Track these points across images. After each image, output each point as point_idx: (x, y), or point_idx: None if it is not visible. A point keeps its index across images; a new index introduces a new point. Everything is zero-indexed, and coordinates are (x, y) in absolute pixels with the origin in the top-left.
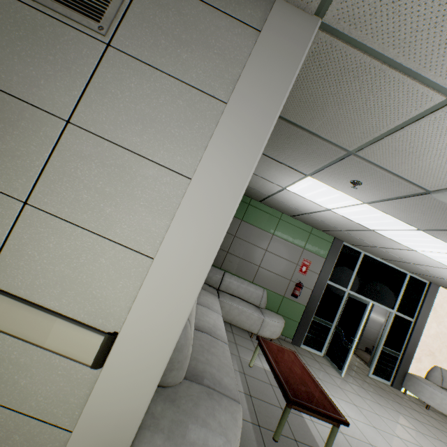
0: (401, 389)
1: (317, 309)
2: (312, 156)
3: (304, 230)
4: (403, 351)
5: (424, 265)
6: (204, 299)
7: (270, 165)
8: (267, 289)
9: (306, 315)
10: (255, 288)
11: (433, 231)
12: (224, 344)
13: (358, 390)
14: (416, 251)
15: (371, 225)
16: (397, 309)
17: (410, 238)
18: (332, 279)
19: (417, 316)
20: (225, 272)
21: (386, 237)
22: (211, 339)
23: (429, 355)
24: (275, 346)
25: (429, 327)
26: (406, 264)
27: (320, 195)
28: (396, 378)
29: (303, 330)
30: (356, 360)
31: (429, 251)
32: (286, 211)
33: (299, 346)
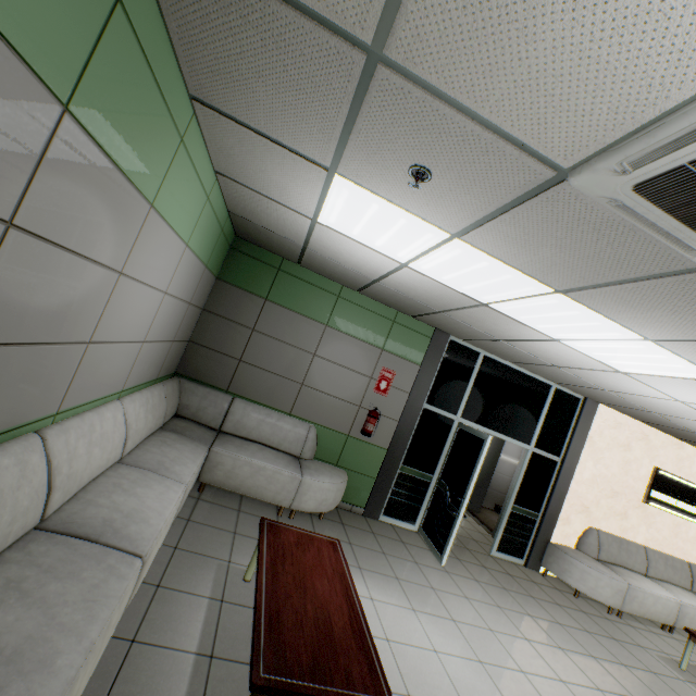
0: (540, 569)
1: (407, 454)
2: (309, 96)
3: (382, 316)
4: (544, 510)
5: (575, 367)
6: (158, 452)
7: (256, 151)
8: (317, 424)
9: (389, 465)
10: (294, 423)
11: (581, 292)
12: (126, 560)
13: (467, 586)
14: (559, 342)
15: (481, 294)
16: (535, 444)
17: (546, 314)
18: (431, 400)
19: (565, 452)
20: (236, 398)
21: (509, 318)
22: (84, 552)
23: (581, 511)
24: (295, 537)
25: (582, 469)
26: (548, 368)
27: (377, 227)
28: (532, 553)
29: (383, 491)
30: (476, 529)
31: (579, 340)
32: (346, 280)
33: (376, 518)
